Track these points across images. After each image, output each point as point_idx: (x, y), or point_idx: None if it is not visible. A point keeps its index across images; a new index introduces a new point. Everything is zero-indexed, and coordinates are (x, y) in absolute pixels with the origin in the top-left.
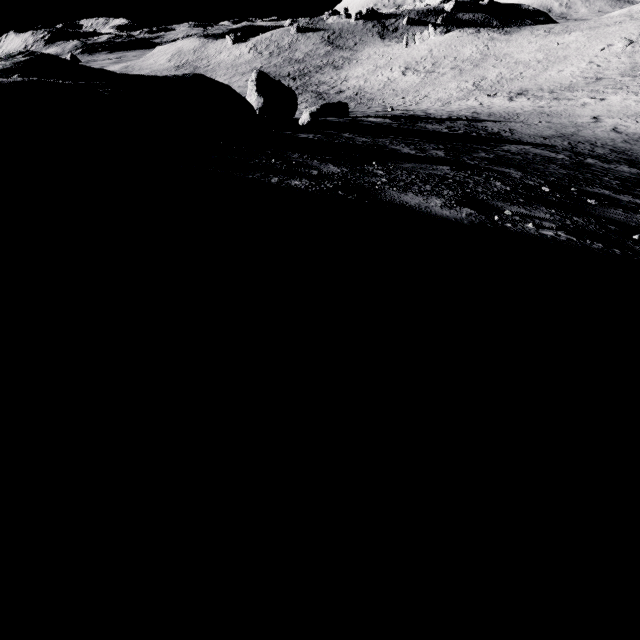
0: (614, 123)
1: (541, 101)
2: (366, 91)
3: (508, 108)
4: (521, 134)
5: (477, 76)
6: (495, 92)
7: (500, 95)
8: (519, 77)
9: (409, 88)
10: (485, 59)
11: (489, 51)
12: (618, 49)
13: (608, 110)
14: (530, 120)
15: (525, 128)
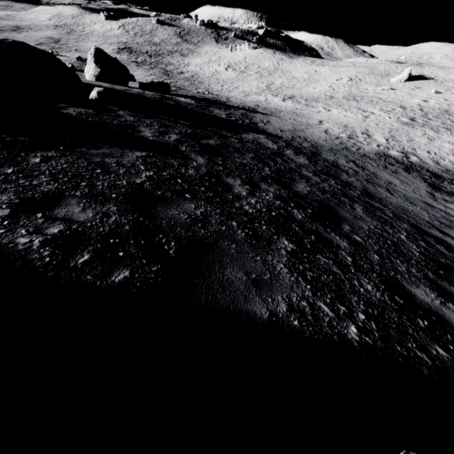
0: (328, 127)
1: (299, 105)
2: (199, 76)
3: (278, 106)
4: (270, 126)
5: (269, 81)
6: (277, 93)
7: (279, 96)
8: (292, 87)
9: (228, 80)
10: (276, 71)
11: (279, 66)
12: (344, 82)
13: (329, 118)
14: (285, 116)
15: (277, 122)
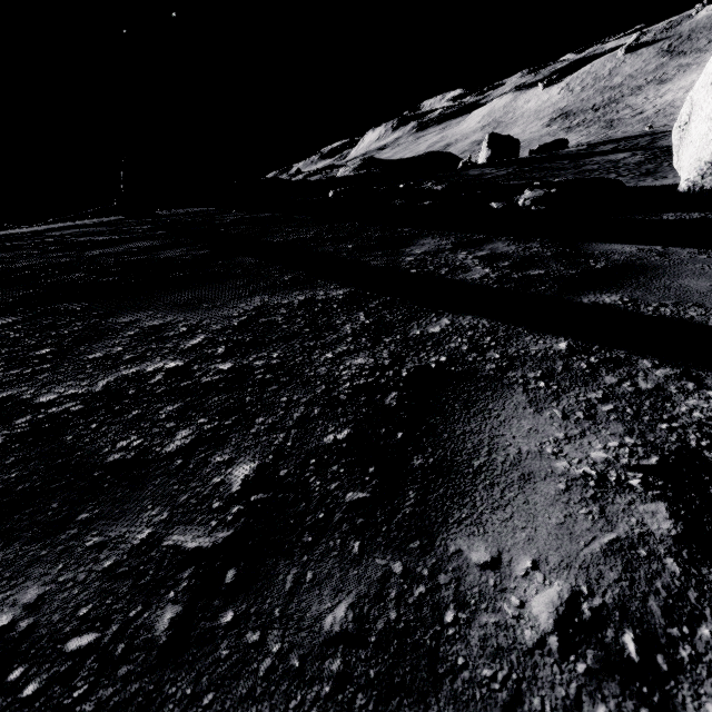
0: None
1: None
2: (673, 105)
3: None
4: None
5: None
6: None
7: None
8: None
9: None
10: None
11: None
12: None
13: None
14: None
15: None
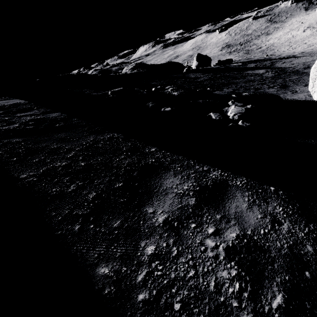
0: None
1: None
2: (274, 45)
3: None
4: (286, 63)
5: None
6: None
7: None
8: None
9: (299, 40)
10: None
11: None
12: None
13: None
14: None
15: (302, 59)
